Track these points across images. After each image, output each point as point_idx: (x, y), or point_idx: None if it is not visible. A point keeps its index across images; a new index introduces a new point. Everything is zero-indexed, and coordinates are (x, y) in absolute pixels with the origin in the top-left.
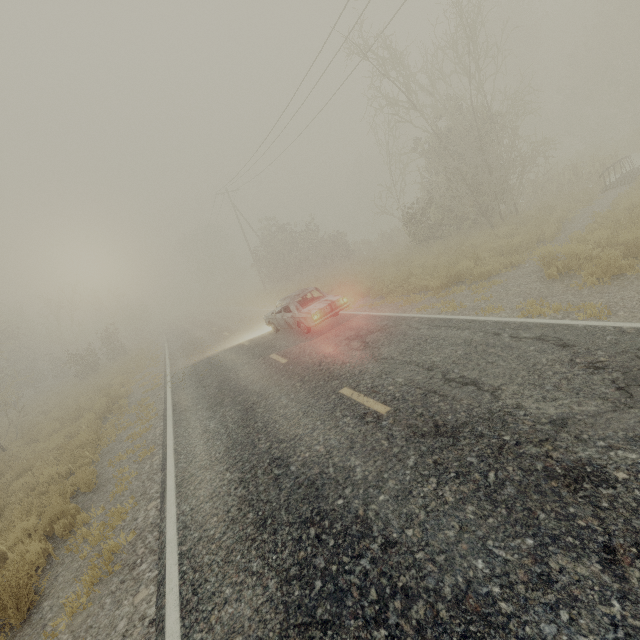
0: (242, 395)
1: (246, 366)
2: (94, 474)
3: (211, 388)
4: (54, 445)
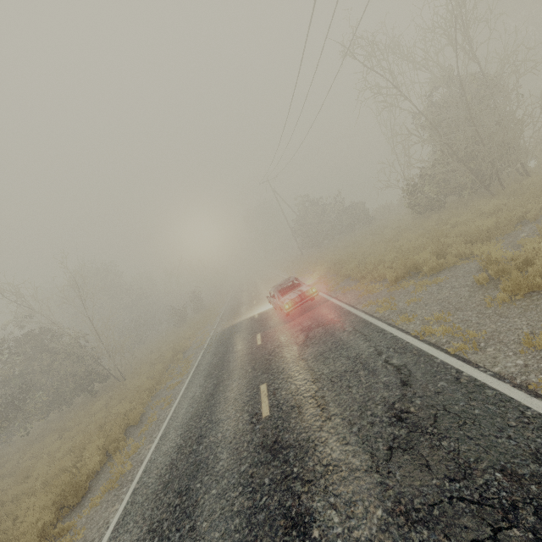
0: (223, 370)
1: (241, 341)
2: (143, 412)
3: (216, 357)
4: (140, 383)
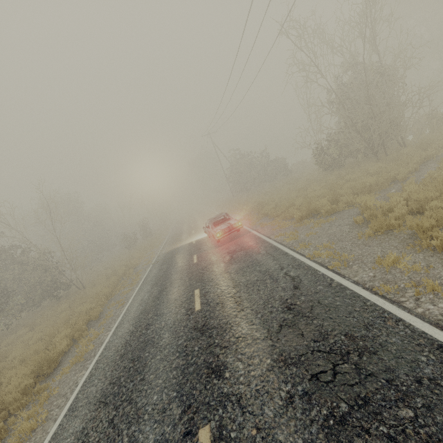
0: (166, 281)
1: (181, 260)
2: (102, 311)
3: (161, 272)
4: (98, 290)
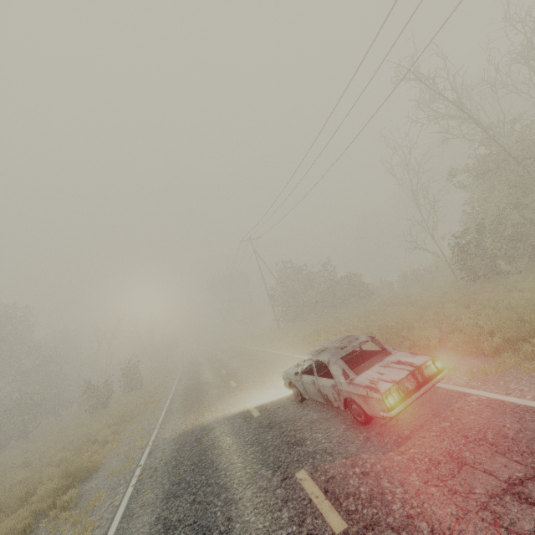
0: None
1: (249, 491)
2: None
3: None
4: None
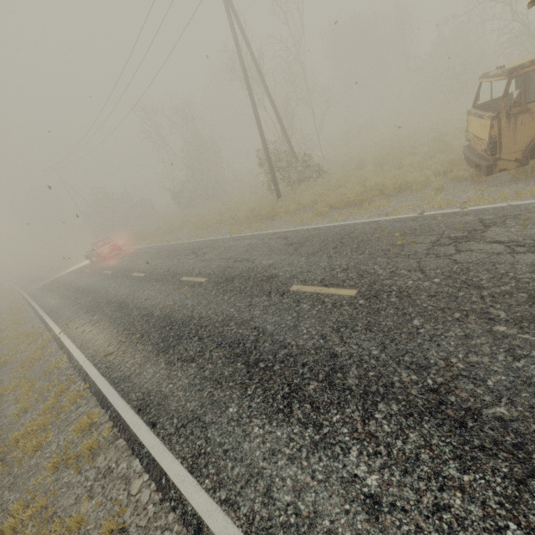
0: (68, 284)
1: (72, 277)
2: None
3: (53, 288)
4: None
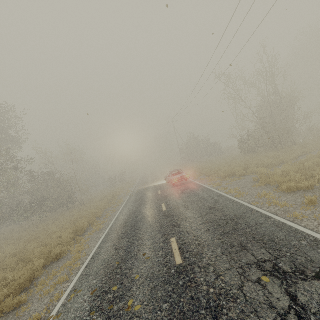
0: (142, 201)
1: (150, 193)
2: (102, 214)
3: (138, 198)
4: (96, 205)
